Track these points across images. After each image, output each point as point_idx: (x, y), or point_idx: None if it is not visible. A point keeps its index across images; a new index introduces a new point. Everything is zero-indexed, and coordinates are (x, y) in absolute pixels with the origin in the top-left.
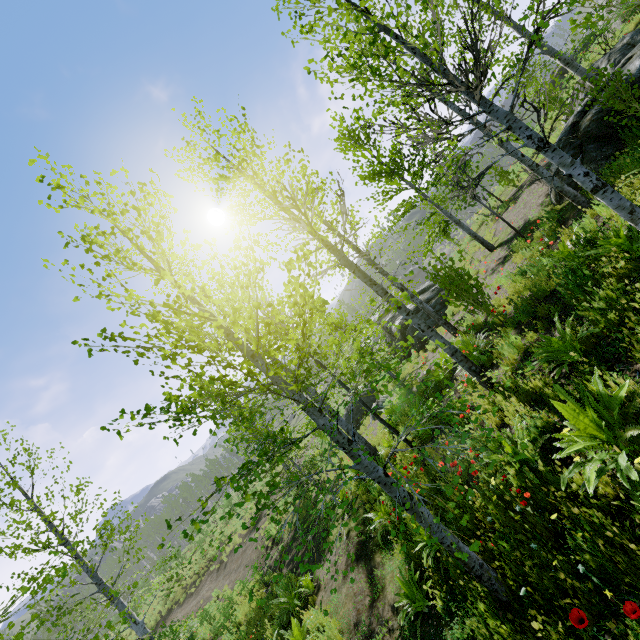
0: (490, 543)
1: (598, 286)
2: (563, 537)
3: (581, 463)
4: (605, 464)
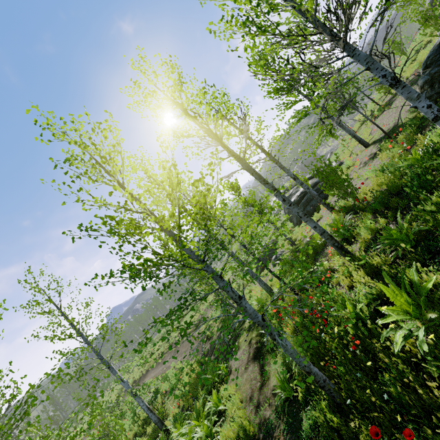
0: (334, 365)
1: (434, 192)
2: (380, 371)
3: (395, 328)
4: (411, 332)
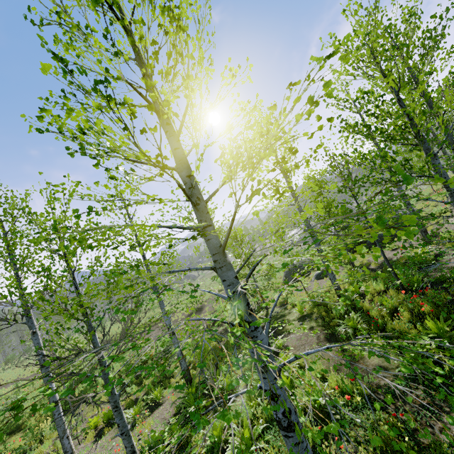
0: None
1: None
2: None
3: None
4: None
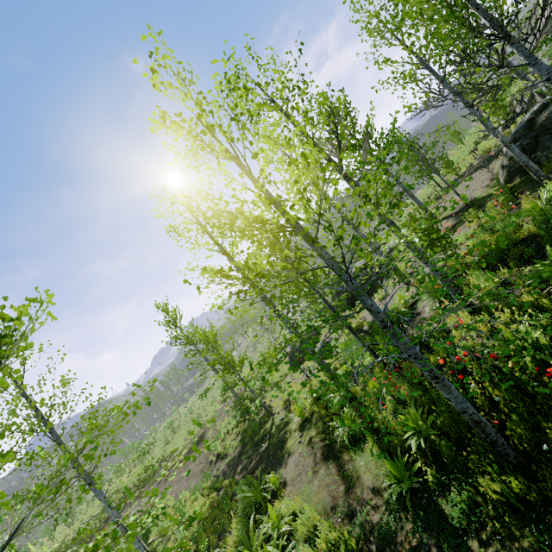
0: (493, 421)
1: None
2: None
3: None
4: None
